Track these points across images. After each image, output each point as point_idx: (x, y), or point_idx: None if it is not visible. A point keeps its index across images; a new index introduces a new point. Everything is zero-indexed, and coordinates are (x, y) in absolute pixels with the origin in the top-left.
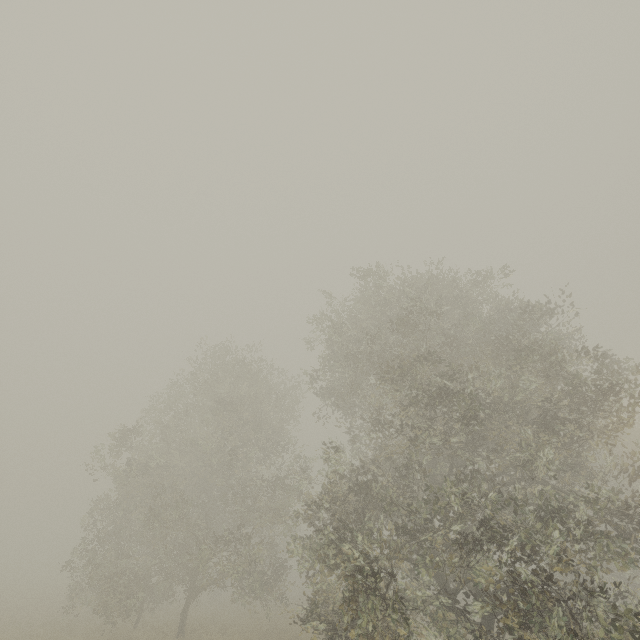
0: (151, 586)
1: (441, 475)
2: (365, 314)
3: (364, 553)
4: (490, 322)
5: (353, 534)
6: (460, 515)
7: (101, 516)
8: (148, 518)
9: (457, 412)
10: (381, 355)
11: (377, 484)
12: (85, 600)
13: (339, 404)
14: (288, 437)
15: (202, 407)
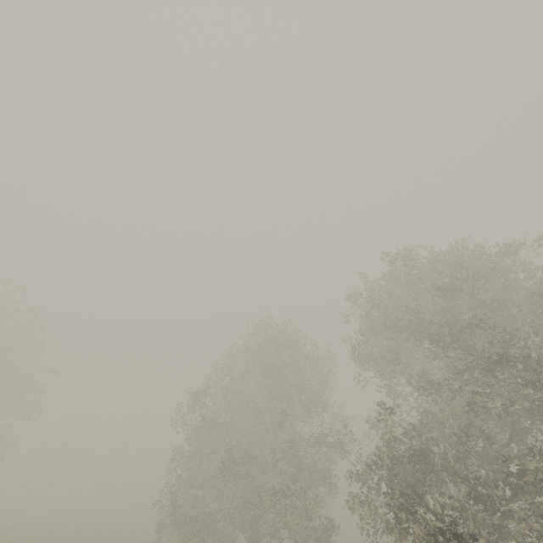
0: (218, 529)
1: (496, 443)
2: (396, 288)
3: (438, 515)
4: (534, 289)
5: (421, 495)
6: (536, 485)
7: (180, 463)
8: (219, 467)
9: (522, 377)
10: (421, 324)
11: (435, 447)
12: (170, 535)
13: (376, 371)
14: (327, 401)
15: (254, 373)
